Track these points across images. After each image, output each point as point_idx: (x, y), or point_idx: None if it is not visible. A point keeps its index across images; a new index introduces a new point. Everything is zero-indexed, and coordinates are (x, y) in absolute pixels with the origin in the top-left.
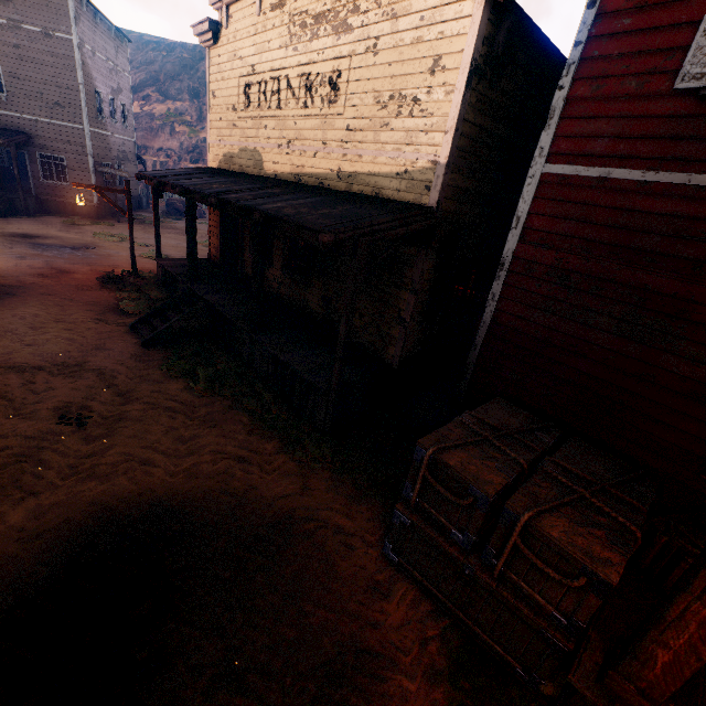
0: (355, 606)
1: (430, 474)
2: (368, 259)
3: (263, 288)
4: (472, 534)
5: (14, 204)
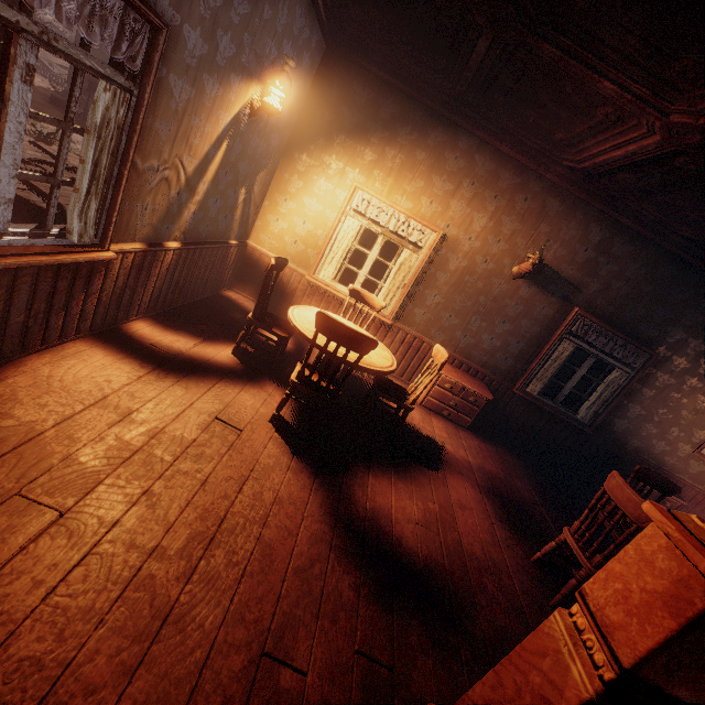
0: None
1: None
2: None
3: None
4: None
5: None
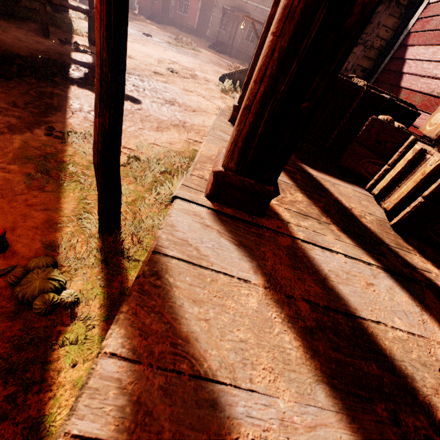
0: (190, 126)
1: None
2: None
3: None
4: None
5: (227, 49)
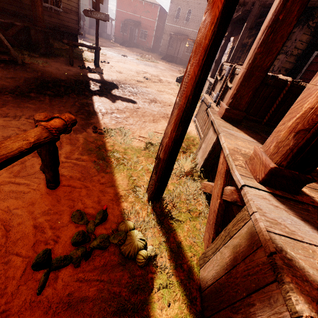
0: None
1: (219, 76)
2: (258, 15)
3: (220, 59)
4: (218, 91)
5: (174, 59)
